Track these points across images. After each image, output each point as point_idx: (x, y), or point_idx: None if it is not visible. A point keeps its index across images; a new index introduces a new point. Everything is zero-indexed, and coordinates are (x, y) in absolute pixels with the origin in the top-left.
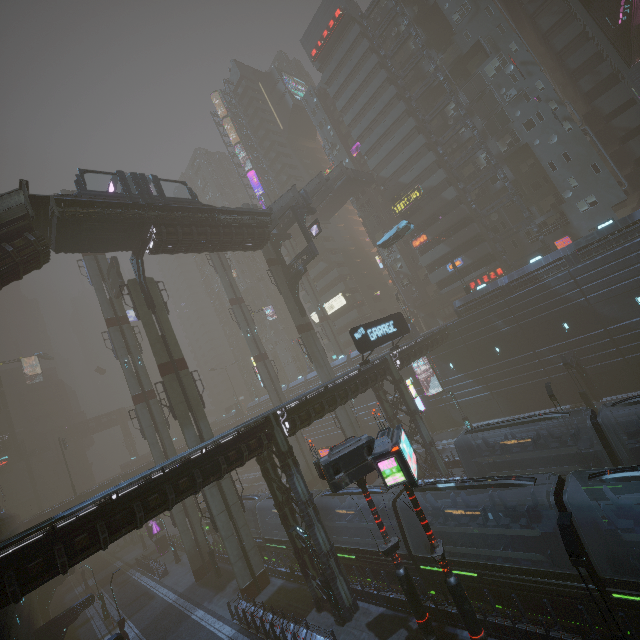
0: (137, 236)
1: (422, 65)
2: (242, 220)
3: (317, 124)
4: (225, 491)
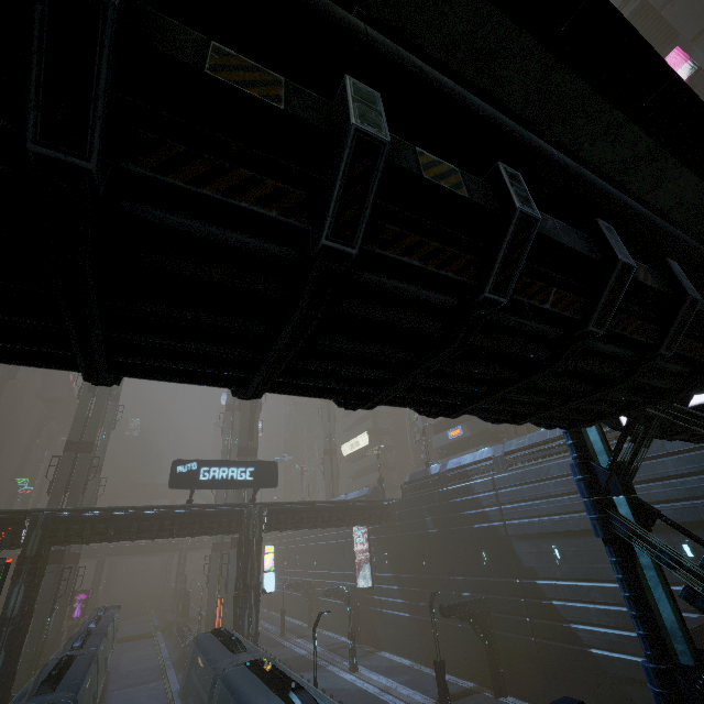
0: None
1: None
2: None
3: None
4: (43, 585)
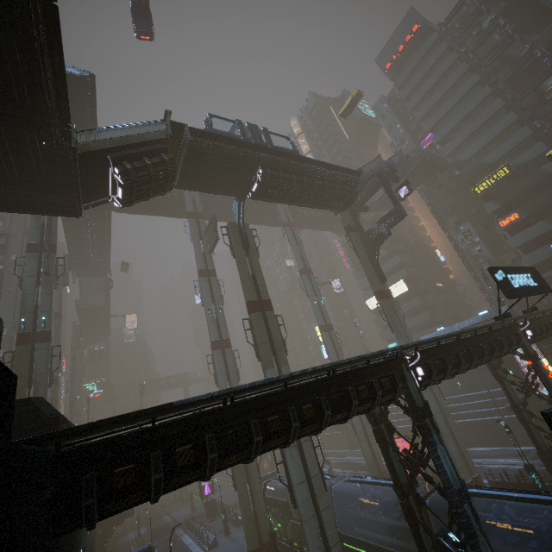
0: (243, 179)
1: (510, 51)
2: (334, 175)
3: (386, 125)
4: (306, 456)
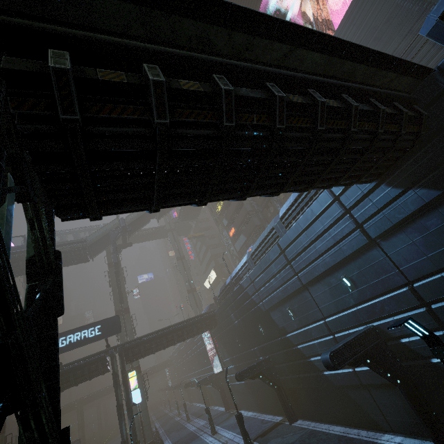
0: None
1: None
2: (60, 249)
3: None
4: None
